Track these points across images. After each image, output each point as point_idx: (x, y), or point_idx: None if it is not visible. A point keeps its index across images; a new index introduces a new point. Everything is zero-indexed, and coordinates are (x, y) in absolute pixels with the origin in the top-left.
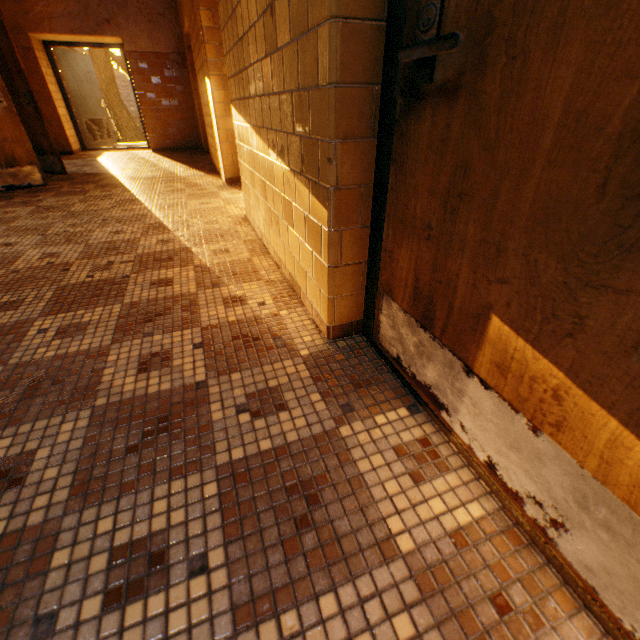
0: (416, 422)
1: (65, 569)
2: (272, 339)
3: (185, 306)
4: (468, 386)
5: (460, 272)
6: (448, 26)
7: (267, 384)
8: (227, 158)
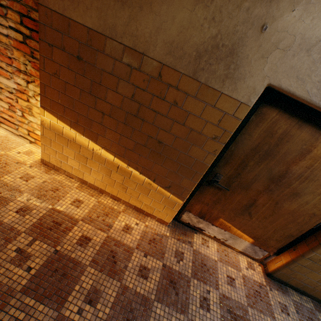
0: (198, 235)
1: (199, 319)
2: (157, 236)
3: (116, 245)
4: (212, 227)
5: (215, 212)
6: (222, 180)
7: (173, 250)
8: None
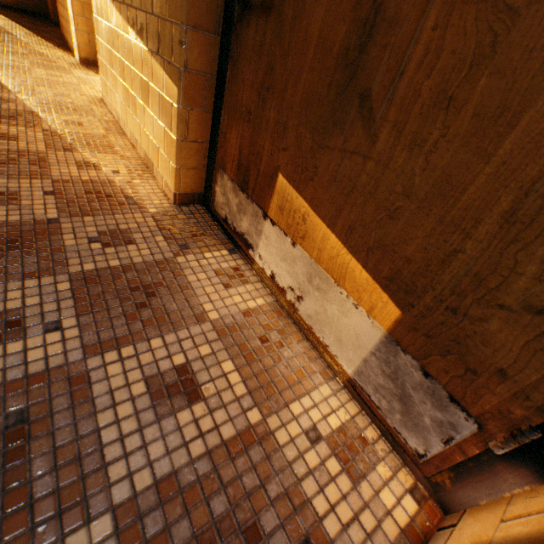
0: (233, 259)
1: None
2: (125, 198)
3: (33, 161)
4: (265, 227)
5: (265, 145)
6: None
7: (118, 227)
8: (82, 35)
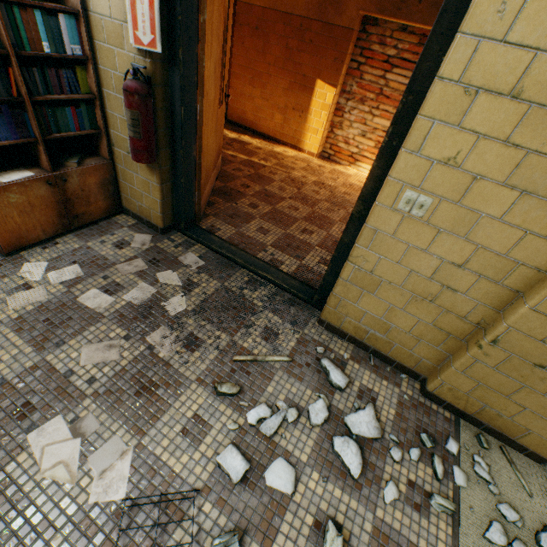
0: None
1: None
2: None
3: None
4: None
5: None
6: None
7: None
8: (322, 140)
